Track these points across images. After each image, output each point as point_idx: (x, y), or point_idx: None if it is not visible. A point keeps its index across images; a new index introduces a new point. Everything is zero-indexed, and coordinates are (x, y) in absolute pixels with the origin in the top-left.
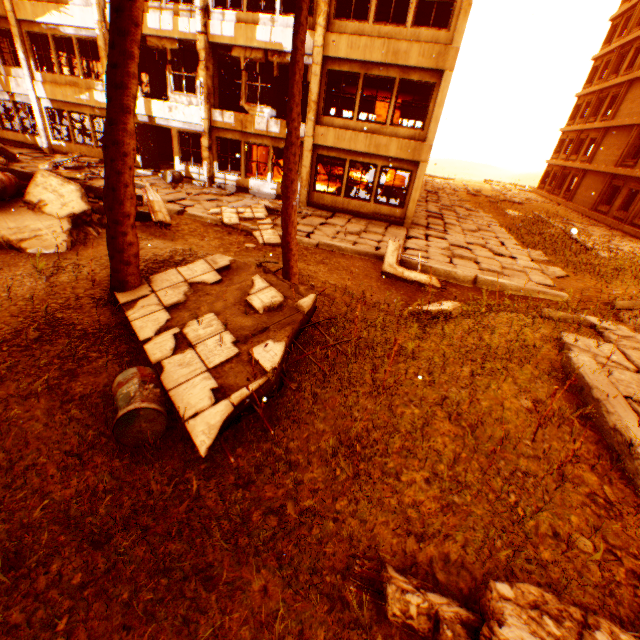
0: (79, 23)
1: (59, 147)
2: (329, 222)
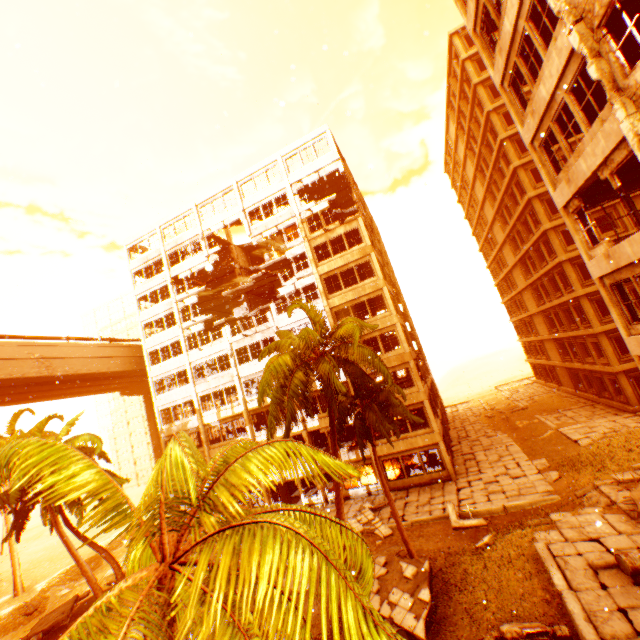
0: None
1: None
2: (408, 500)
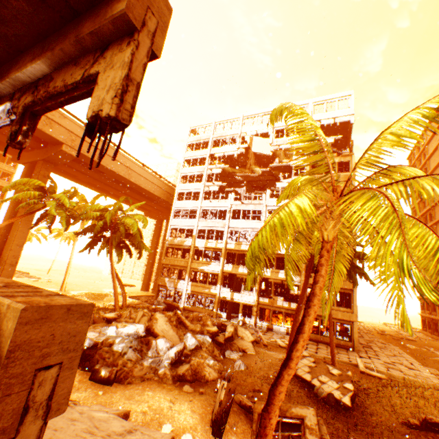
0: (213, 269)
1: (187, 307)
2: (319, 347)
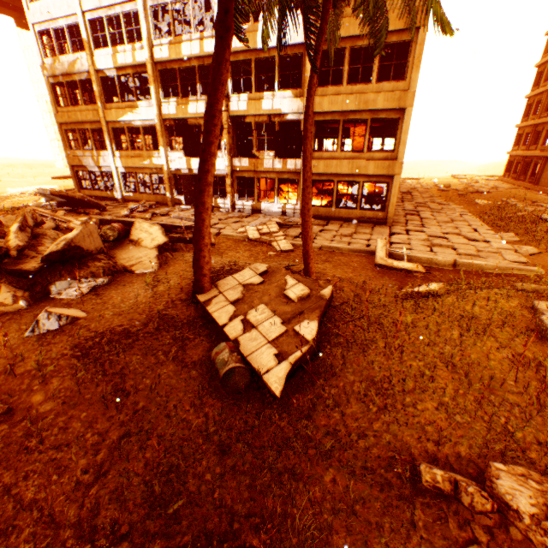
0: (144, 117)
1: (128, 197)
2: (326, 228)
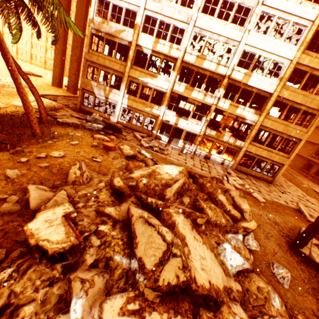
0: (159, 85)
1: (121, 122)
2: (254, 183)
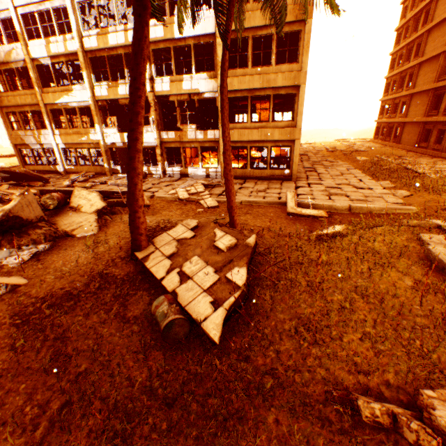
0: (79, 99)
1: (70, 169)
2: (244, 186)
